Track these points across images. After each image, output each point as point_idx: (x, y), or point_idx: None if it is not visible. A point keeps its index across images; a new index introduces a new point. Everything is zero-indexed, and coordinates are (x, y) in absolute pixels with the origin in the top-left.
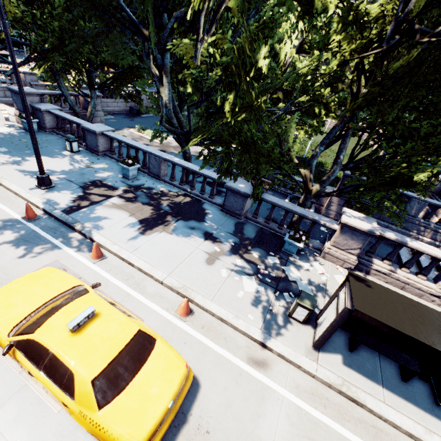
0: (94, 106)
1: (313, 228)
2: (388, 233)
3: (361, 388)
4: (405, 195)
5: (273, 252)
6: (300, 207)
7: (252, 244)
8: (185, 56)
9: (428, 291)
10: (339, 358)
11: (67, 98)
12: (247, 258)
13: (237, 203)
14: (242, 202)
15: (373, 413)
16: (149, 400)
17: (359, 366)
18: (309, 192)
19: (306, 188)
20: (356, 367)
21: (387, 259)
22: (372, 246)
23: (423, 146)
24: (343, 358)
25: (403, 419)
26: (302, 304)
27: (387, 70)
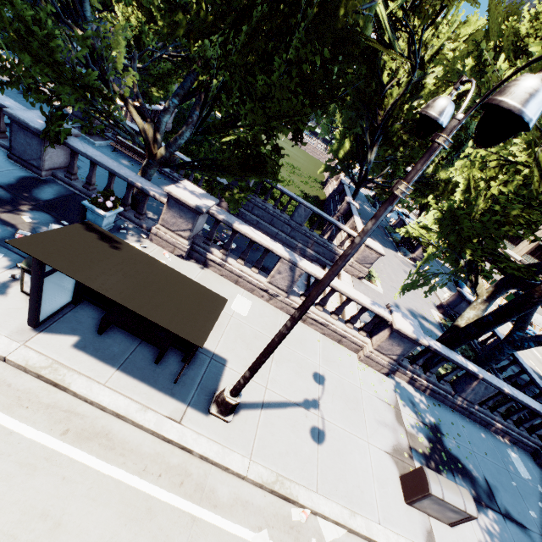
0: None
1: (145, 202)
2: (222, 214)
3: (79, 370)
4: (294, 199)
5: (68, 221)
6: (132, 172)
7: (36, 206)
8: None
9: (258, 285)
10: (72, 340)
11: None
12: (6, 219)
13: (31, 147)
14: (39, 146)
15: (79, 397)
16: None
17: (99, 349)
18: (152, 156)
19: (147, 149)
20: (93, 350)
21: (224, 248)
22: (210, 231)
23: (263, 115)
24: (79, 340)
25: (117, 400)
26: (26, 268)
27: (231, 0)
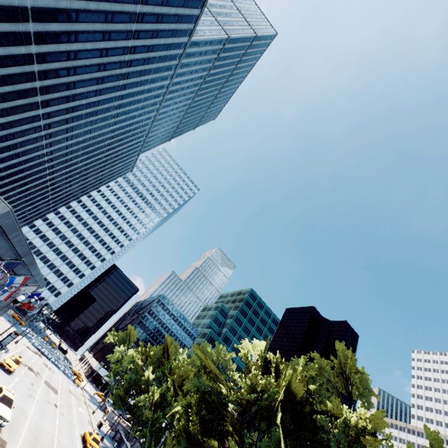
0: (134, 442)
1: None
2: None
3: None
4: None
5: None
6: None
7: None
8: (145, 414)
9: None
10: None
11: (129, 434)
12: None
13: None
14: None
15: None
16: (95, 443)
17: None
18: None
19: None
20: None
21: None
22: None
23: None
24: None
25: None
26: None
27: None
